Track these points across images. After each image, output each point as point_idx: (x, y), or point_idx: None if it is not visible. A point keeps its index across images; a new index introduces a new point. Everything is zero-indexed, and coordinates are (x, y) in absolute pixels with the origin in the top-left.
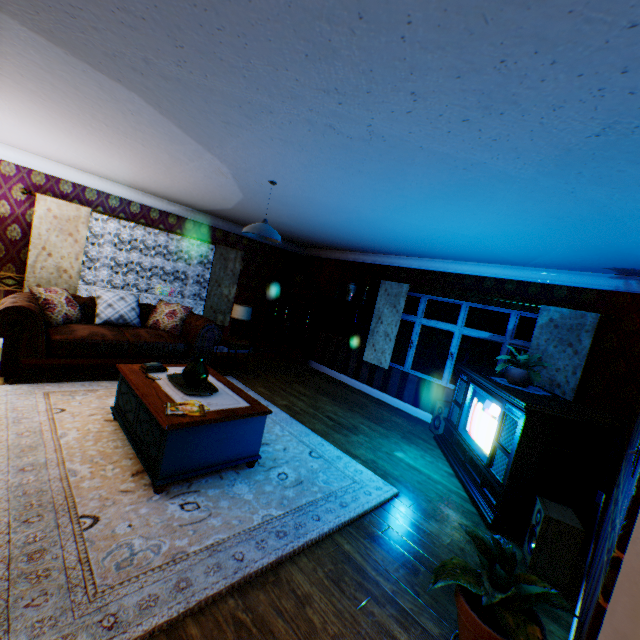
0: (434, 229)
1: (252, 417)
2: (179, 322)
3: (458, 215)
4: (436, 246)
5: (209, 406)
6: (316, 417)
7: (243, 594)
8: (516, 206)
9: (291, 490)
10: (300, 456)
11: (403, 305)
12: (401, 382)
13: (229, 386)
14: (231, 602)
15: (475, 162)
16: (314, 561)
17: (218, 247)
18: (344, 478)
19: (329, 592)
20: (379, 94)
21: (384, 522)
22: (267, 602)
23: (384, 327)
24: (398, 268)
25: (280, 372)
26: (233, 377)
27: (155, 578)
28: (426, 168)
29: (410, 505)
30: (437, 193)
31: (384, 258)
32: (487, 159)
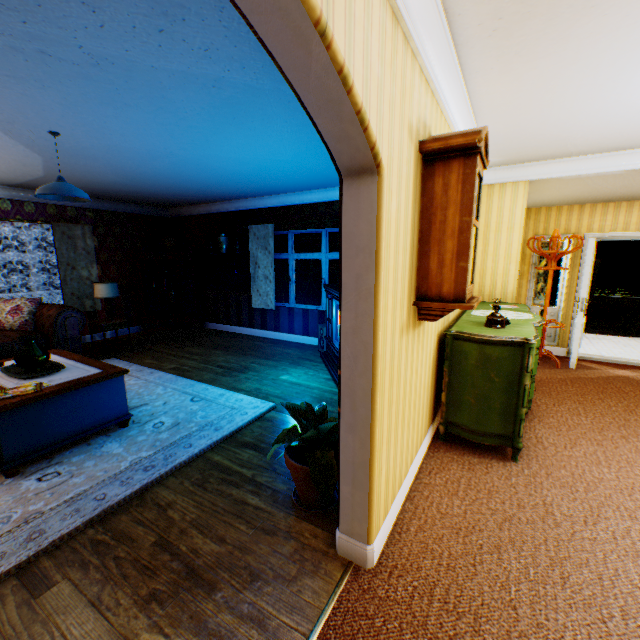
0: (256, 160)
1: (106, 381)
2: (29, 317)
3: (259, 140)
4: (276, 179)
5: (50, 383)
6: (206, 369)
7: (105, 522)
8: (293, 121)
9: (166, 433)
10: (181, 405)
11: (273, 245)
12: (290, 318)
13: (82, 361)
14: (91, 532)
15: (215, 78)
16: (182, 477)
17: (56, 225)
18: (224, 409)
19: (193, 494)
20: (52, 7)
21: (257, 430)
22: (129, 520)
23: (262, 271)
24: (261, 210)
25: (173, 341)
26: (116, 358)
27: (3, 541)
28: (182, 91)
29: (285, 412)
30: (219, 118)
31: (245, 203)
32: (222, 73)
